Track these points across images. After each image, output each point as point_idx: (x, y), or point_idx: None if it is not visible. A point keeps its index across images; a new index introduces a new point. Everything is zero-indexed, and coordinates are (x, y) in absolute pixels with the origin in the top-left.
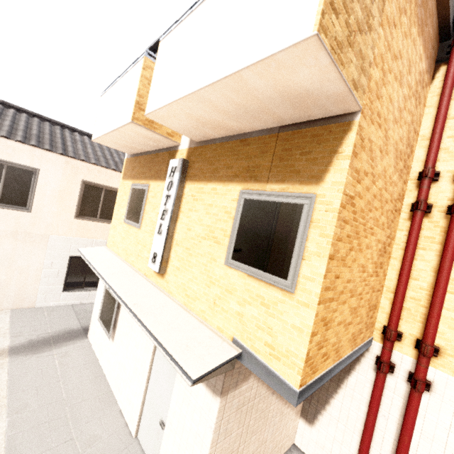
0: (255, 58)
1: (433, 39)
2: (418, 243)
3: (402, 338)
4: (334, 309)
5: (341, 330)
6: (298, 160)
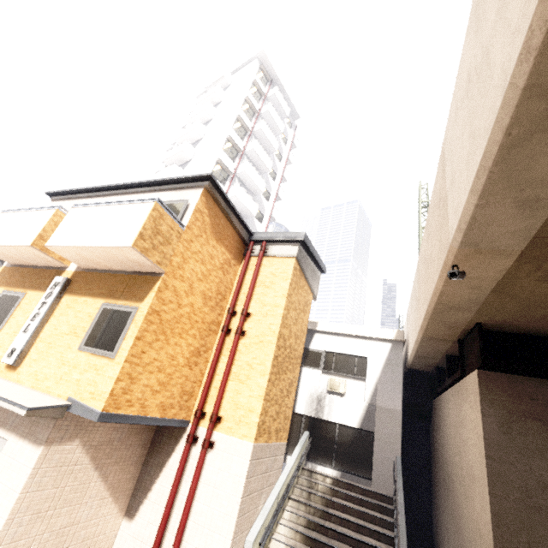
0: (113, 245)
1: (236, 245)
2: (223, 352)
3: (206, 416)
4: (140, 373)
5: (148, 392)
6: (136, 290)
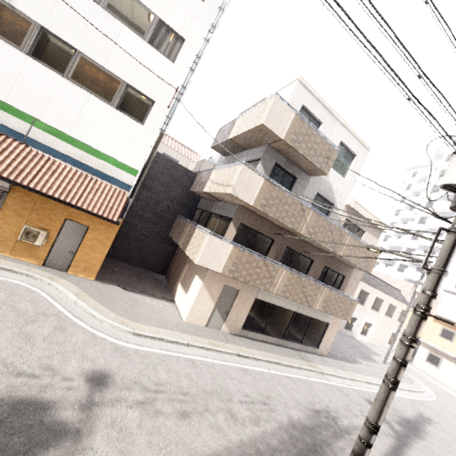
0: None
1: None
2: None
3: None
4: None
5: None
6: None
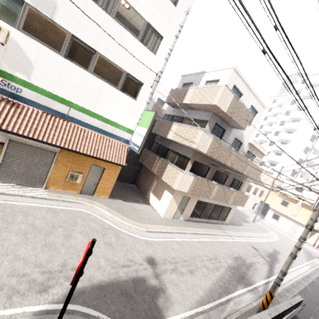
0: None
1: None
2: None
3: None
4: None
5: None
6: None
